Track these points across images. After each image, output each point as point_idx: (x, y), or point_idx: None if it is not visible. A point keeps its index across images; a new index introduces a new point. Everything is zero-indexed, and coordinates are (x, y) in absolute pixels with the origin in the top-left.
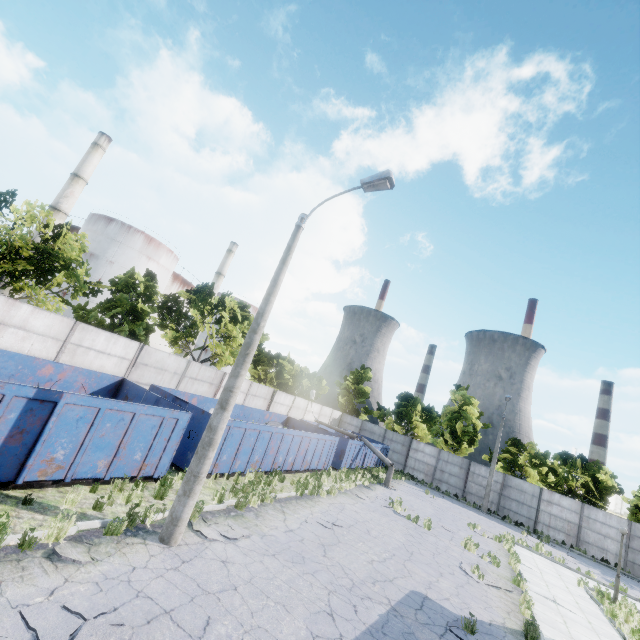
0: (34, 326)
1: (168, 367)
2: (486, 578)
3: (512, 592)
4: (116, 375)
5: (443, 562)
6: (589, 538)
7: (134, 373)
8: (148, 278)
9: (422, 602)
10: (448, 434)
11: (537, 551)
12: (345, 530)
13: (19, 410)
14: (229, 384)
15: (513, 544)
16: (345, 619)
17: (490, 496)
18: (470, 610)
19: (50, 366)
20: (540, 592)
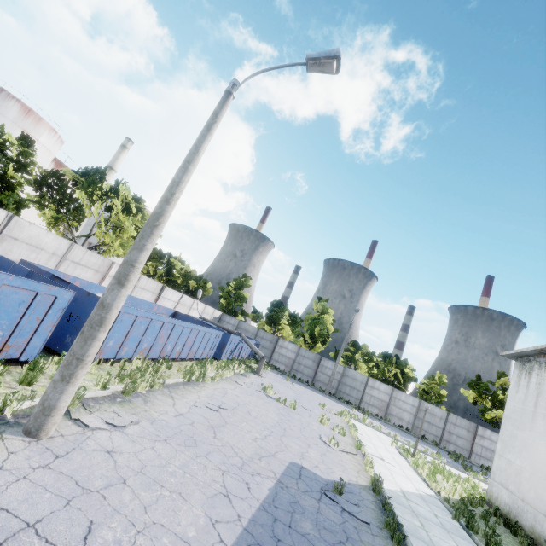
0: None
1: (45, 246)
2: (339, 446)
3: (356, 455)
4: None
5: (308, 435)
6: (393, 411)
7: None
8: (23, 142)
9: (300, 472)
10: (308, 335)
11: (364, 422)
12: (230, 412)
13: None
14: (130, 257)
15: (351, 418)
16: (240, 498)
17: (332, 383)
18: (334, 474)
19: None
20: (373, 453)
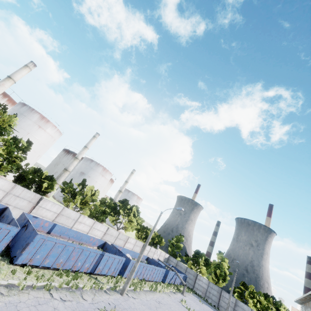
0: (86, 223)
1: (113, 234)
2: None
3: None
4: (100, 237)
5: None
6: None
7: (104, 236)
8: (110, 200)
9: None
10: (213, 274)
11: None
12: (163, 305)
13: (98, 256)
14: (140, 255)
15: None
16: None
17: (229, 309)
18: None
19: (92, 238)
20: None
